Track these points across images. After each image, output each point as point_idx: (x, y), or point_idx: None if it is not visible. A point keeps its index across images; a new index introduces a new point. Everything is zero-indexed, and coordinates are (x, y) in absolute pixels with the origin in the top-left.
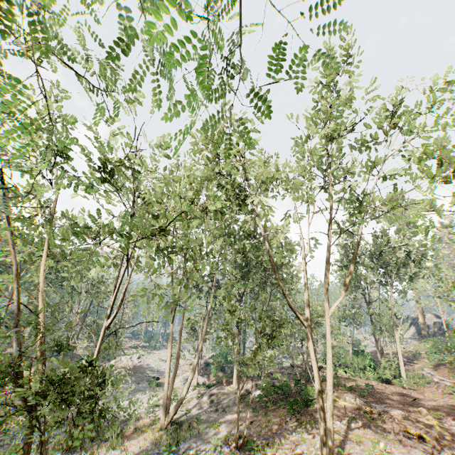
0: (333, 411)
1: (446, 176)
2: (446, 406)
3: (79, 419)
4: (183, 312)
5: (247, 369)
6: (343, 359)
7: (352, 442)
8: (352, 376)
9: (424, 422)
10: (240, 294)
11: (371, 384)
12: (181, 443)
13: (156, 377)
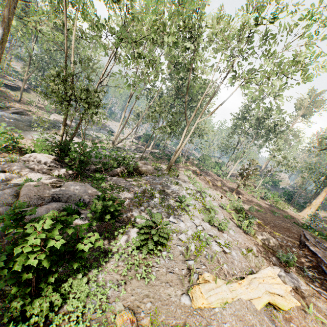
0: (184, 167)
1: (269, 76)
2: (231, 186)
3: (91, 107)
4: (136, 100)
5: (155, 132)
6: (207, 161)
7: (182, 171)
8: (205, 168)
9: (216, 183)
10: (171, 107)
11: (210, 172)
12: (119, 152)
13: (112, 131)
